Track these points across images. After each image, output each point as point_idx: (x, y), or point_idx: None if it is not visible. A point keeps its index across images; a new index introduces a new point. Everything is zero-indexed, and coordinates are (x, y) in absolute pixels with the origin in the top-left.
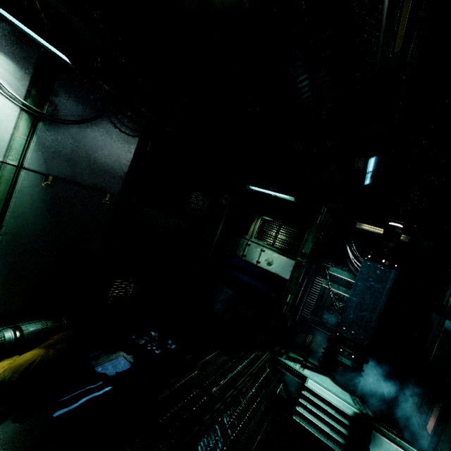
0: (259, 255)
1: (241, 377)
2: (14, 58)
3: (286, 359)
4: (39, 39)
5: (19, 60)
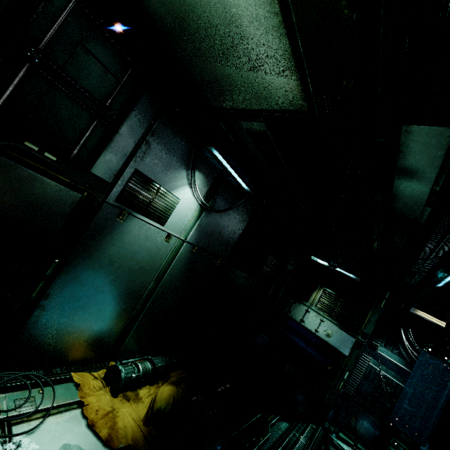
0: (318, 324)
1: (305, 449)
2: (207, 175)
3: (338, 439)
4: (227, 167)
5: (209, 176)
